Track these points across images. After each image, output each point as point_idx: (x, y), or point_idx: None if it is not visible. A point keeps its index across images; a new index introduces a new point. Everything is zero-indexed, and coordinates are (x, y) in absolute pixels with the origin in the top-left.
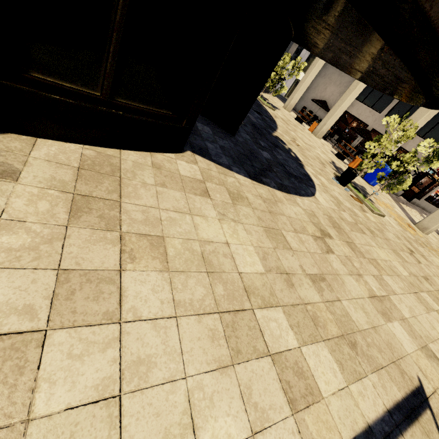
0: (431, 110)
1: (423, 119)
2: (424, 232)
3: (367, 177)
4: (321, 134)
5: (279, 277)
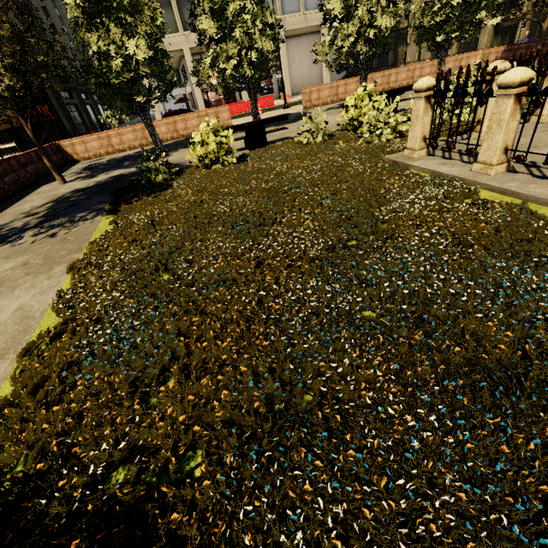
0: None
1: None
2: None
3: None
4: None
5: None
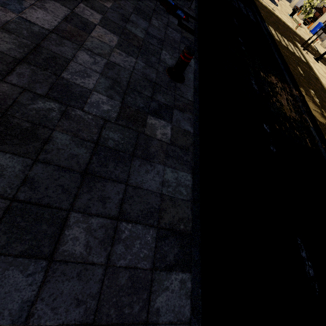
0: None
1: None
2: (322, 45)
3: (312, 30)
4: (302, 16)
5: None
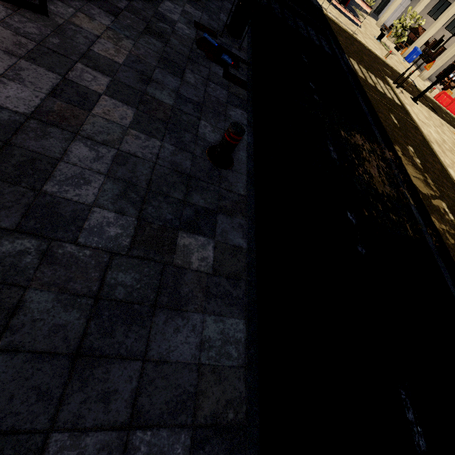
0: (449, 12)
1: (444, 18)
2: (420, 77)
3: (406, 57)
4: (392, 39)
5: (338, 16)
